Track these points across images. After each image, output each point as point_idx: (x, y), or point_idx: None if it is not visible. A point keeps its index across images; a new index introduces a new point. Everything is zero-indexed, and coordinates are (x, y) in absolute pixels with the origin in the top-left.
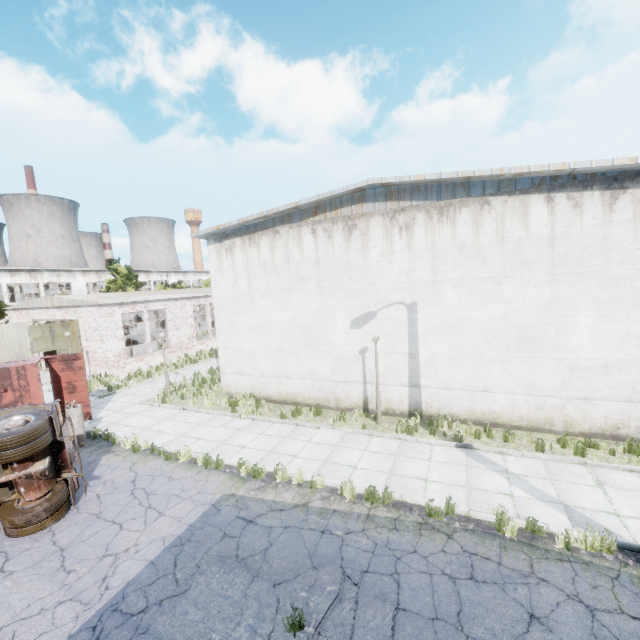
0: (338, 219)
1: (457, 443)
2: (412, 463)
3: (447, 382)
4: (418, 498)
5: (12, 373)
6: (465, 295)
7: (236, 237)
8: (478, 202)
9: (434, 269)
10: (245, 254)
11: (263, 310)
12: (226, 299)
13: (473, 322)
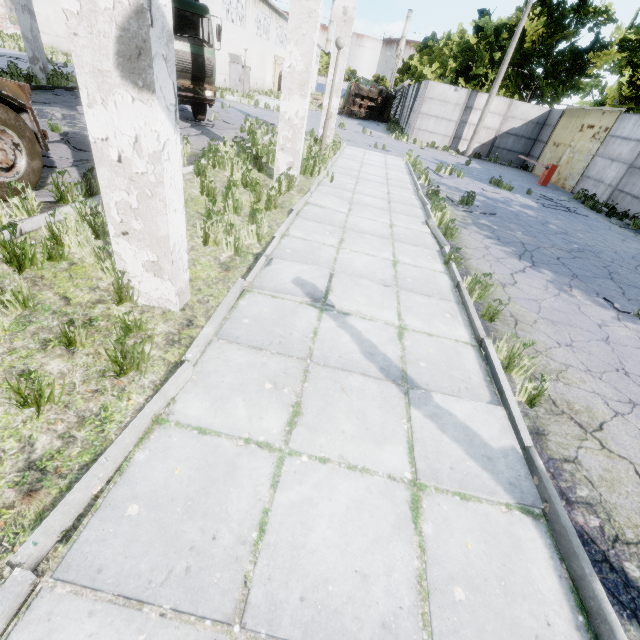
0: None
1: None
2: None
3: None
4: None
5: None
6: None
7: None
8: None
9: None
10: None
11: None
12: None
13: None
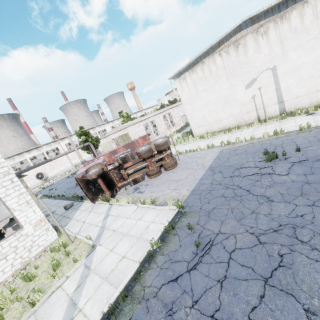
0: (230, 44)
1: (306, 114)
2: (288, 125)
3: (297, 95)
4: (294, 128)
5: (135, 142)
6: (300, 52)
7: (185, 72)
8: (301, 4)
9: (282, 46)
10: (191, 78)
11: (204, 97)
12: (187, 99)
13: (306, 63)
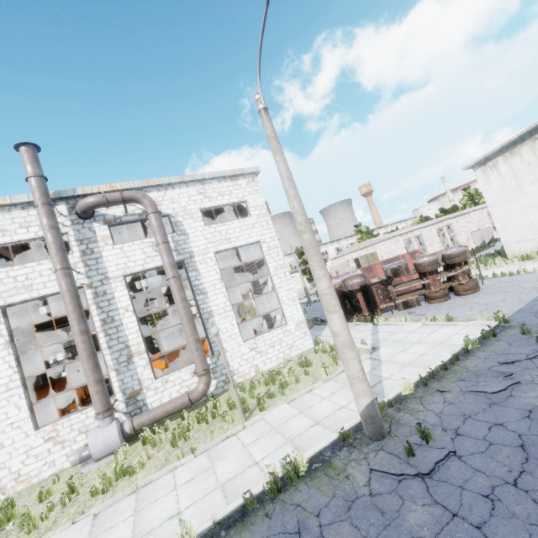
0: None
1: None
2: None
3: None
4: None
5: (400, 258)
6: None
7: (497, 157)
8: None
9: None
10: (508, 164)
11: (534, 193)
12: (497, 198)
13: None
